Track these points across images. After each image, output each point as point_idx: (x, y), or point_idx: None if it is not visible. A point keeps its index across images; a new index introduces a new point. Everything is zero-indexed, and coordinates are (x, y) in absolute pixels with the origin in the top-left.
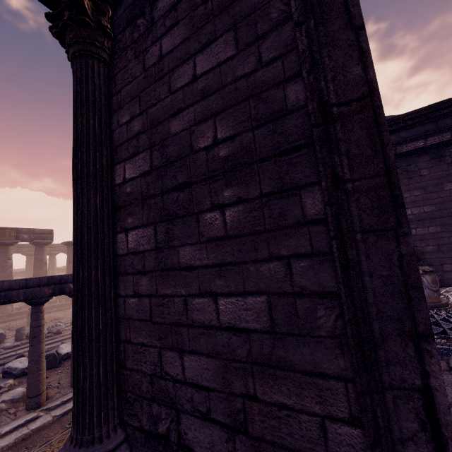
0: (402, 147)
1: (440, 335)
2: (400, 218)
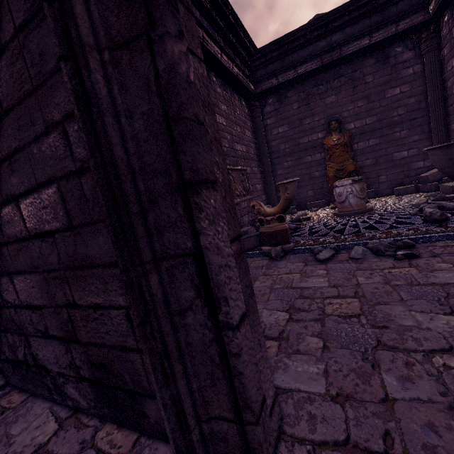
0: (347, 47)
1: (353, 234)
2: (153, 11)
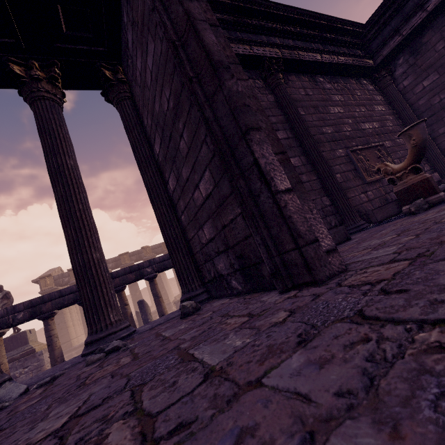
0: None
1: None
2: (219, 76)
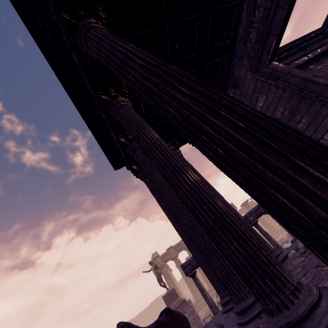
0: None
1: None
2: None
